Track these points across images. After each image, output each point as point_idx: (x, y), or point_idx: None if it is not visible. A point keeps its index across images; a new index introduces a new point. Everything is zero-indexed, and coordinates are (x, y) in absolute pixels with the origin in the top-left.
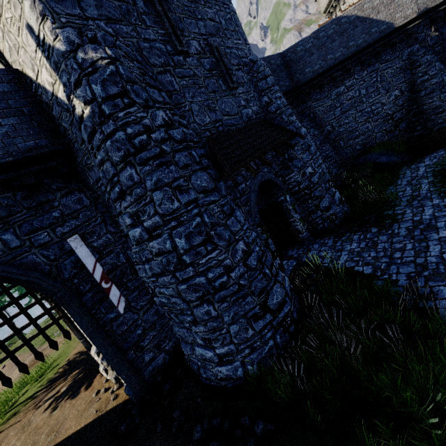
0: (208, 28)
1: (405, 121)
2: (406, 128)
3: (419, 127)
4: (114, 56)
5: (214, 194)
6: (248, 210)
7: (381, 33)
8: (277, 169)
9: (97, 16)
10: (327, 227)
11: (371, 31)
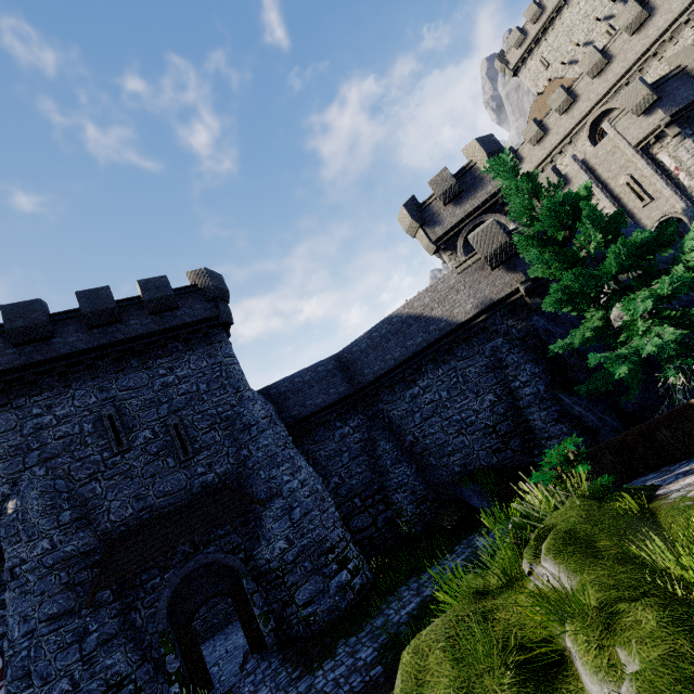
0: (175, 405)
1: (517, 437)
2: (522, 448)
3: (537, 451)
4: (20, 504)
5: (64, 618)
6: (153, 613)
7: (442, 331)
8: (238, 542)
9: (36, 462)
10: (301, 633)
11: (429, 328)
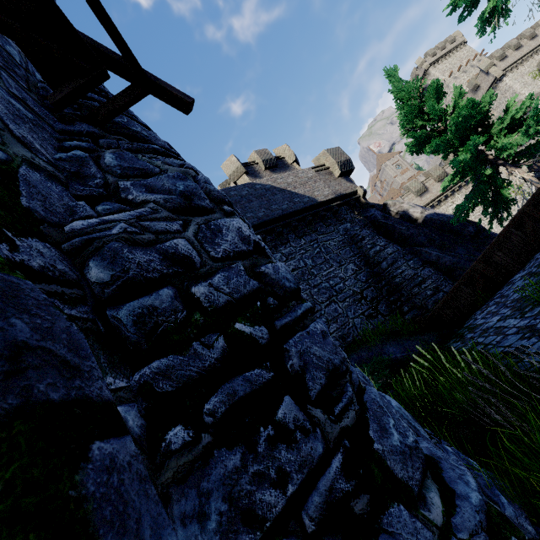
0: None
1: (382, 302)
2: (389, 311)
3: (406, 307)
4: None
5: None
6: None
7: (306, 204)
8: None
9: None
10: None
11: (293, 200)
